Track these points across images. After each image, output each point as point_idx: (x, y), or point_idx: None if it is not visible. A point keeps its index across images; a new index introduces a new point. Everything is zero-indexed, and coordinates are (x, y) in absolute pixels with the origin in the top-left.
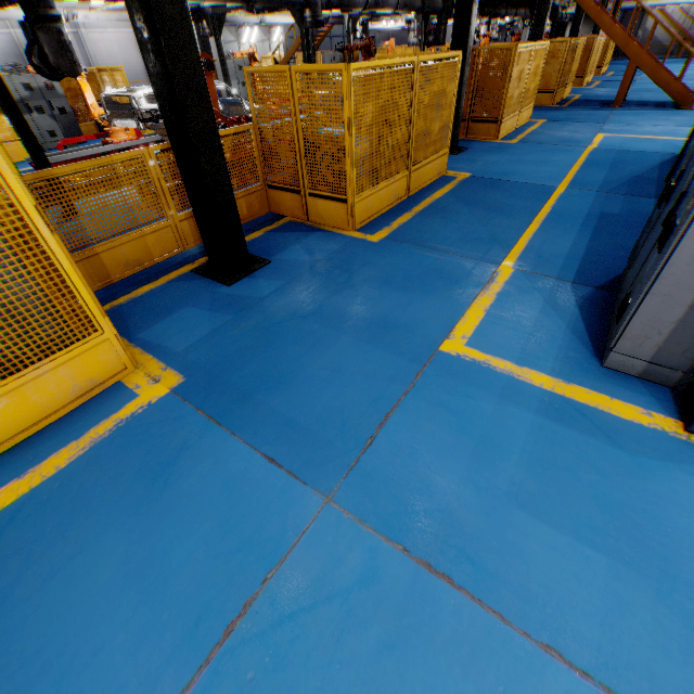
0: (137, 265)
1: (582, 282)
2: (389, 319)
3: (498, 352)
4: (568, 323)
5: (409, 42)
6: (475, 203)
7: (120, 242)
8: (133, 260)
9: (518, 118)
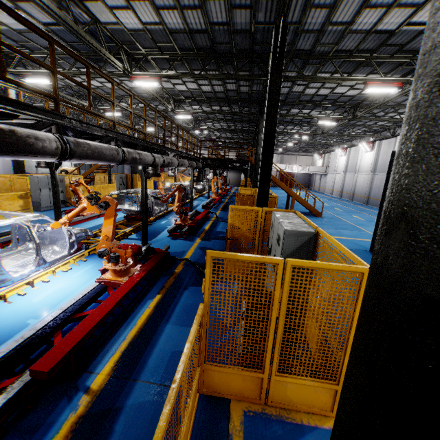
0: None
1: None
2: None
3: None
4: None
5: (168, 174)
6: None
7: None
8: None
9: None
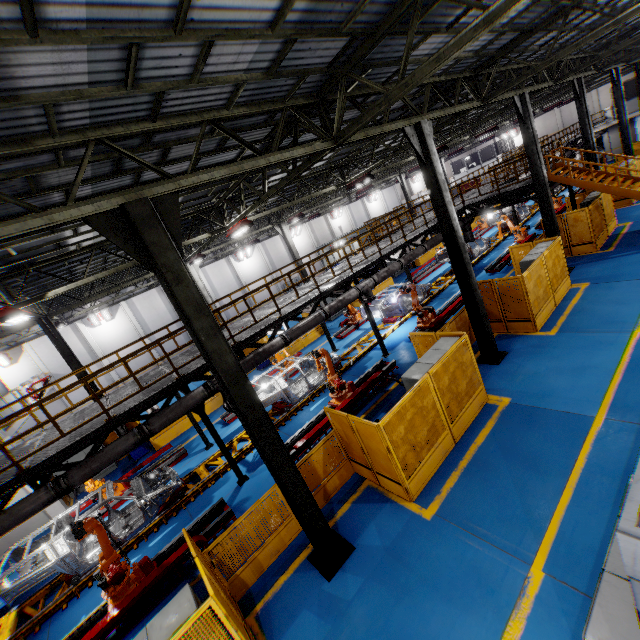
0: (276, 552)
1: None
2: None
3: None
4: None
5: None
6: (512, 452)
7: (267, 543)
8: (275, 550)
9: (555, 298)
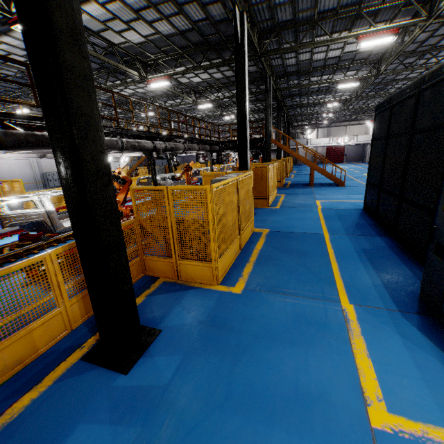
0: (17, 364)
1: (404, 309)
2: (301, 388)
3: (422, 415)
4: (436, 358)
5: (200, 161)
6: (286, 250)
7: (3, 347)
8: (14, 361)
9: (273, 195)
